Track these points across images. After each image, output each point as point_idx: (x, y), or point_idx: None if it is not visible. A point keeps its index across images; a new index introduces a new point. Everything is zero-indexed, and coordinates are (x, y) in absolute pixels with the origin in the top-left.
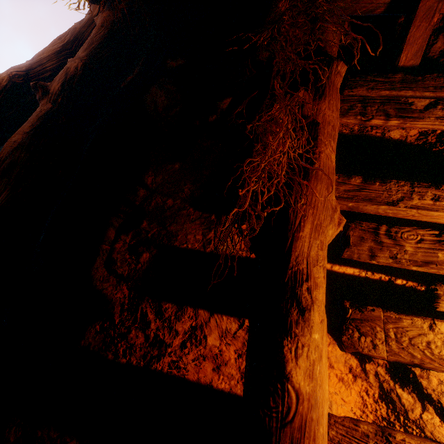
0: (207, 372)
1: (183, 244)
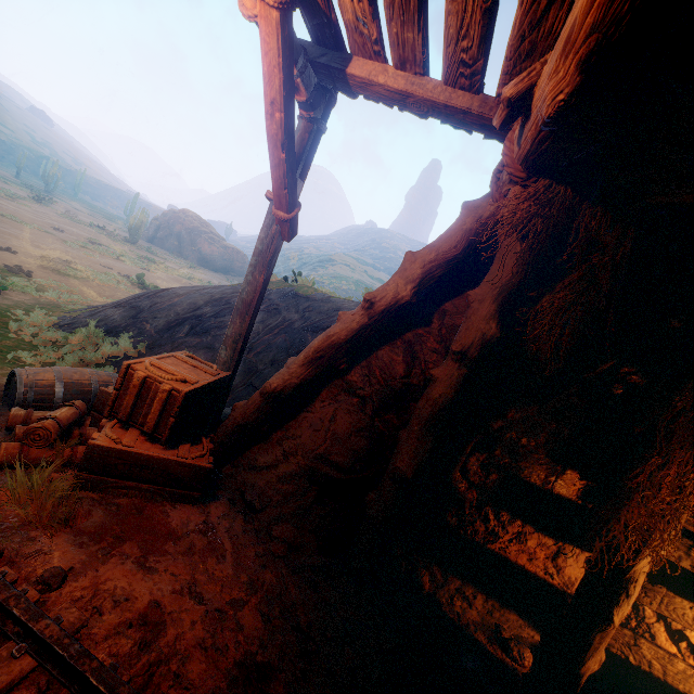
0: (523, 559)
1: (527, 477)
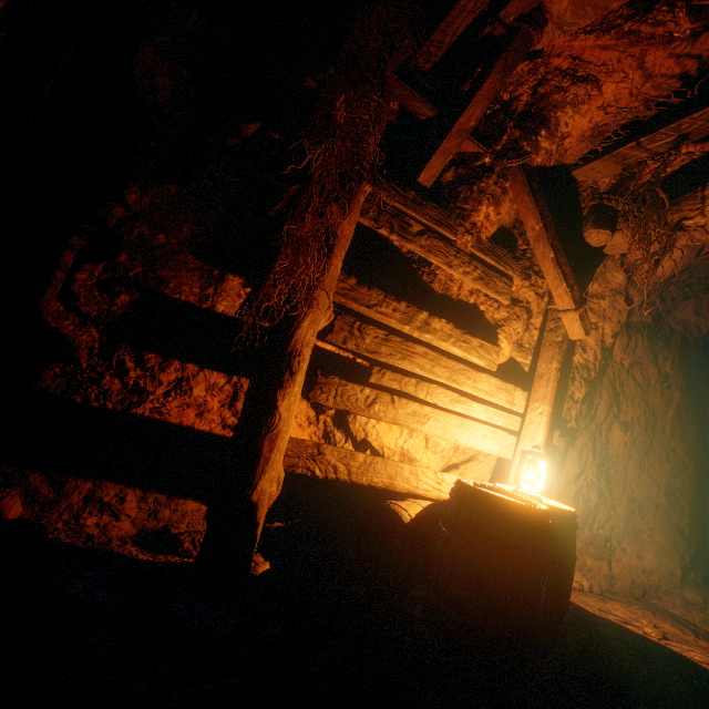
0: (191, 417)
1: (176, 294)
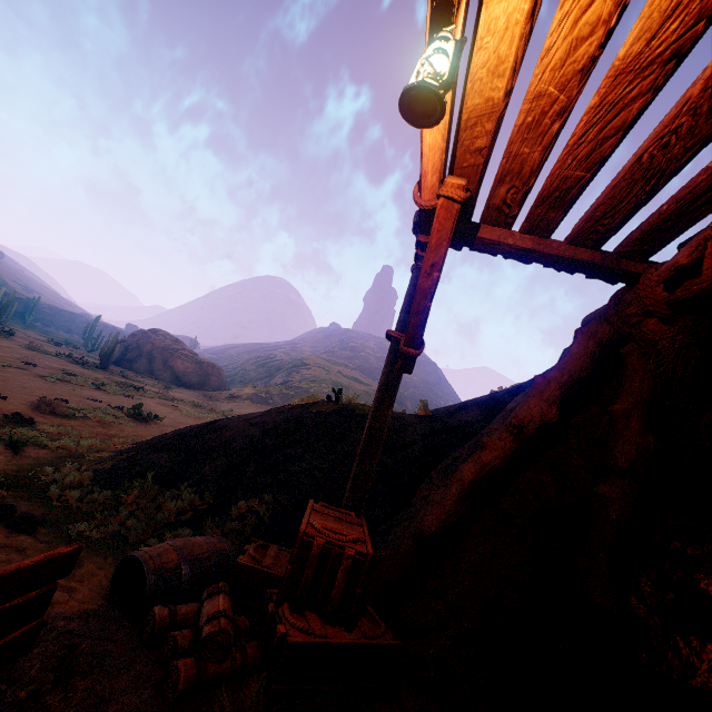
0: None
1: (704, 590)
